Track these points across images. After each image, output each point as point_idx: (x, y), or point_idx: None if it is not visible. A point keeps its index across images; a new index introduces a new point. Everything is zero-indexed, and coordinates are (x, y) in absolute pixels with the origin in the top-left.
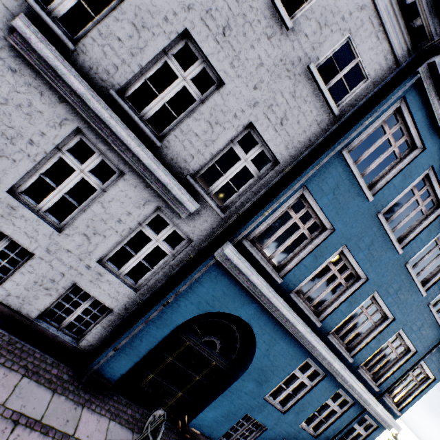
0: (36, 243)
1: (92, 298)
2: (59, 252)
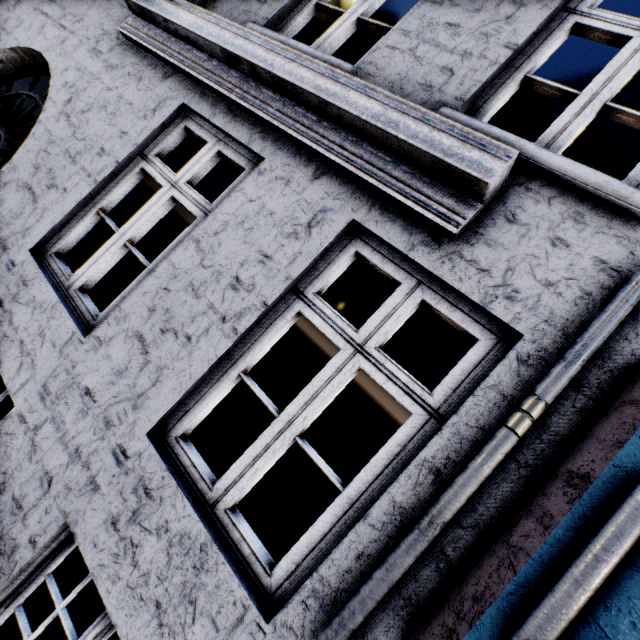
0: (30, 368)
1: (103, 619)
2: (65, 397)
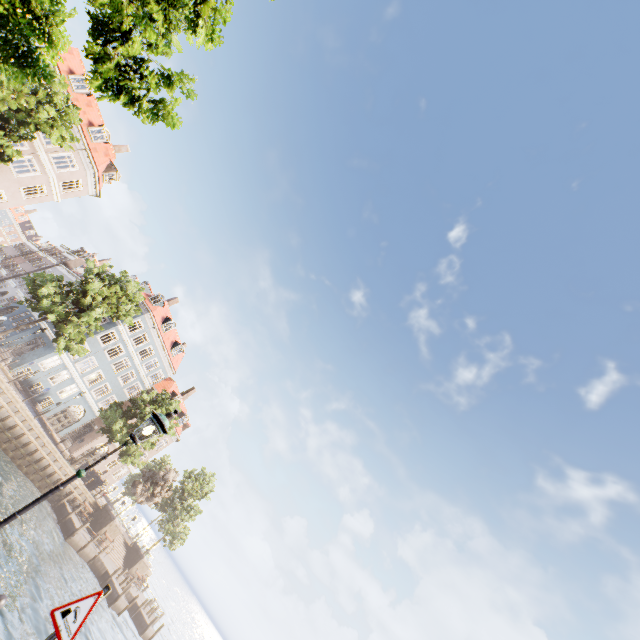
0: None
1: None
2: None
